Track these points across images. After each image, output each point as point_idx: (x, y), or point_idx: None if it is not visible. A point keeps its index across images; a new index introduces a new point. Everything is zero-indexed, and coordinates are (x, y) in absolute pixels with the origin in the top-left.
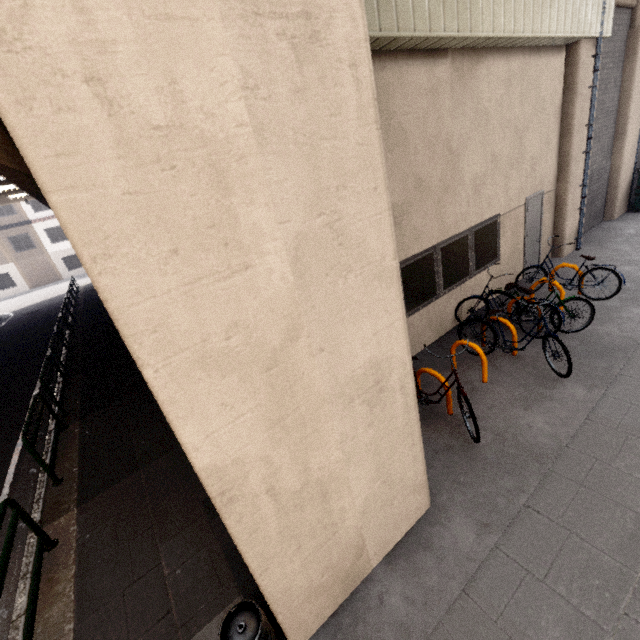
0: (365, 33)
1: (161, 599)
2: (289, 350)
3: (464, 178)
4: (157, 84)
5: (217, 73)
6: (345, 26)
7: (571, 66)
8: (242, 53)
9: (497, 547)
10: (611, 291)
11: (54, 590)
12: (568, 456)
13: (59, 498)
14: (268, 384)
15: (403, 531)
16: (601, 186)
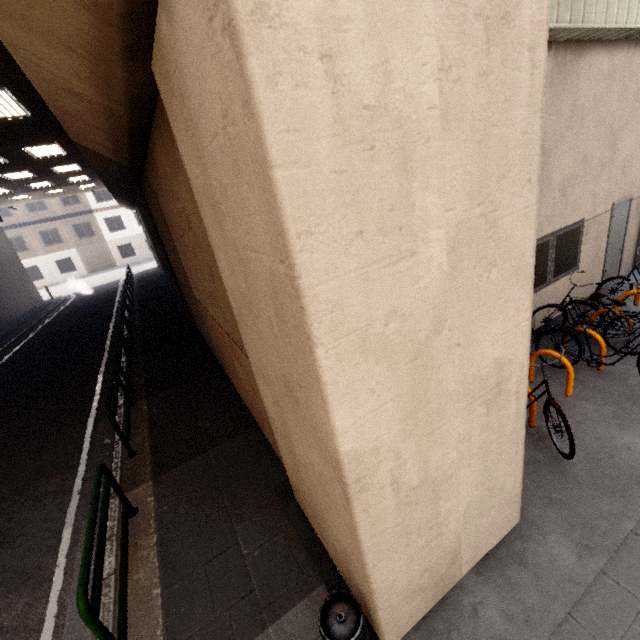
0: (547, 15)
1: (242, 578)
2: (432, 342)
3: (553, 179)
4: (373, 63)
5: (421, 53)
6: (532, 7)
7: None
8: (444, 33)
9: (604, 573)
10: None
11: (139, 555)
12: None
13: (134, 469)
14: (410, 375)
15: (493, 542)
16: None
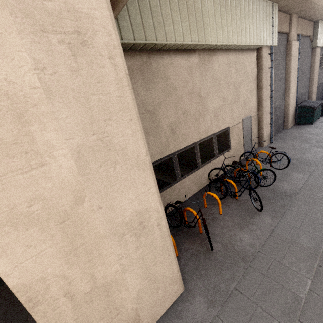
0: (118, 42)
1: None
2: (77, 210)
3: (209, 109)
4: None
5: (16, 61)
6: (104, 38)
7: (259, 58)
8: (34, 51)
9: (217, 316)
10: (285, 164)
11: None
12: (259, 257)
13: None
14: (62, 230)
15: (167, 307)
16: (281, 113)
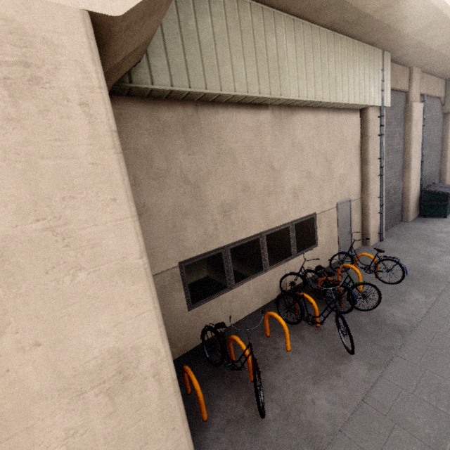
0: (100, 82)
1: None
2: None
3: (285, 187)
4: None
5: None
6: (75, 76)
7: (364, 121)
8: None
9: None
10: (400, 277)
11: None
12: (339, 443)
13: None
14: None
15: None
16: (397, 198)
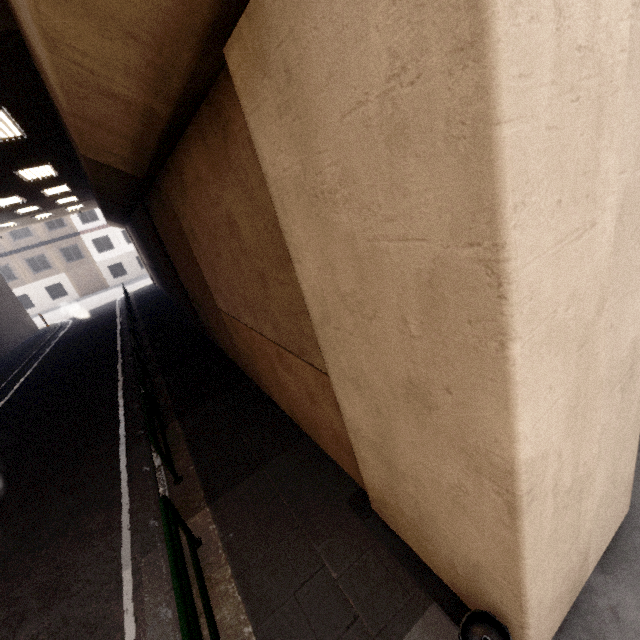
0: None
1: (341, 604)
2: (594, 326)
3: None
4: None
5: None
6: None
7: None
8: None
9: None
10: None
11: (216, 590)
12: None
13: (185, 496)
14: (576, 365)
15: (610, 536)
16: None
